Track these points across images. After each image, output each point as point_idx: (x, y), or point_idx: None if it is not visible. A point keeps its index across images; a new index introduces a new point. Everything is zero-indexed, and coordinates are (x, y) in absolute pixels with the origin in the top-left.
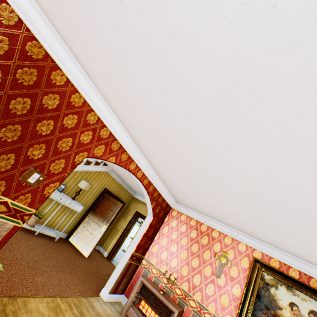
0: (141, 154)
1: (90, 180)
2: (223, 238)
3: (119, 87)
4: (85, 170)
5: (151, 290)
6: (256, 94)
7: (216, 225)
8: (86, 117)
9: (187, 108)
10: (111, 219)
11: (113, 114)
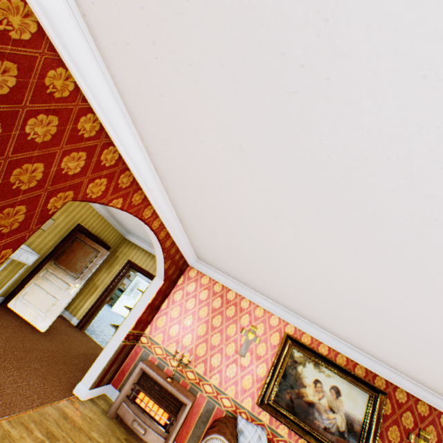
0: (165, 195)
1: None
2: (254, 309)
3: (166, 87)
4: None
5: (156, 380)
6: (420, 192)
7: (248, 293)
8: (77, 123)
9: (292, 168)
10: (90, 274)
11: (132, 124)
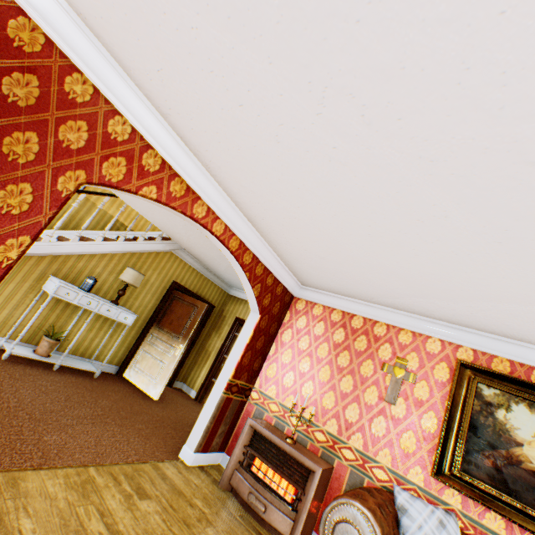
0: (213, 182)
1: (143, 269)
2: (396, 335)
3: None
4: (129, 250)
5: (270, 440)
6: None
7: (380, 313)
8: (63, 85)
9: None
10: (191, 332)
11: (128, 79)
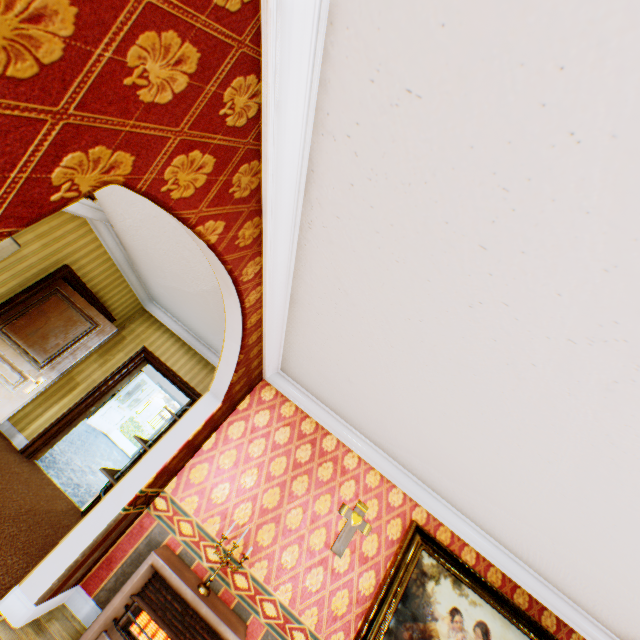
0: (295, 241)
1: None
2: (365, 474)
3: None
4: None
5: (180, 593)
6: None
7: (359, 443)
8: None
9: None
10: (70, 363)
11: (323, 29)
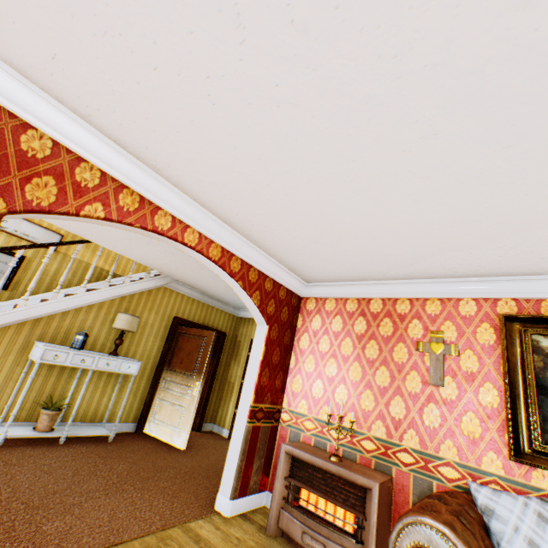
0: (169, 186)
1: (138, 311)
2: (422, 307)
3: None
4: (118, 294)
5: (311, 463)
6: None
7: (399, 288)
8: None
9: None
10: (204, 366)
11: (29, 84)
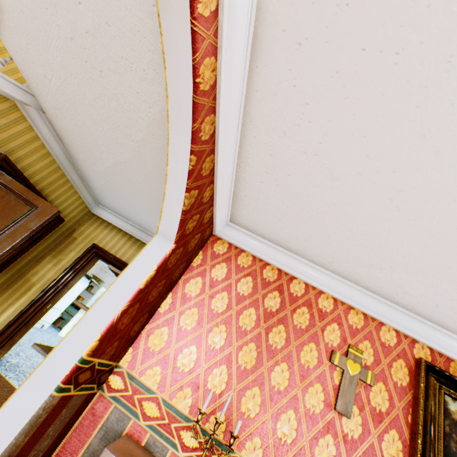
0: None
1: None
2: (346, 314)
3: None
4: None
5: None
6: None
7: (330, 283)
8: None
9: None
10: (8, 245)
11: None
